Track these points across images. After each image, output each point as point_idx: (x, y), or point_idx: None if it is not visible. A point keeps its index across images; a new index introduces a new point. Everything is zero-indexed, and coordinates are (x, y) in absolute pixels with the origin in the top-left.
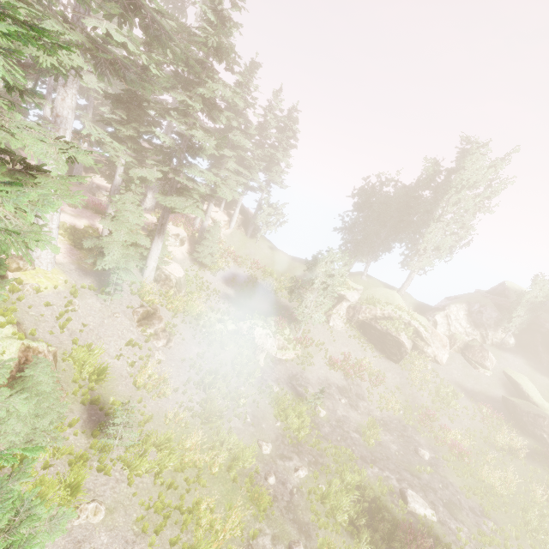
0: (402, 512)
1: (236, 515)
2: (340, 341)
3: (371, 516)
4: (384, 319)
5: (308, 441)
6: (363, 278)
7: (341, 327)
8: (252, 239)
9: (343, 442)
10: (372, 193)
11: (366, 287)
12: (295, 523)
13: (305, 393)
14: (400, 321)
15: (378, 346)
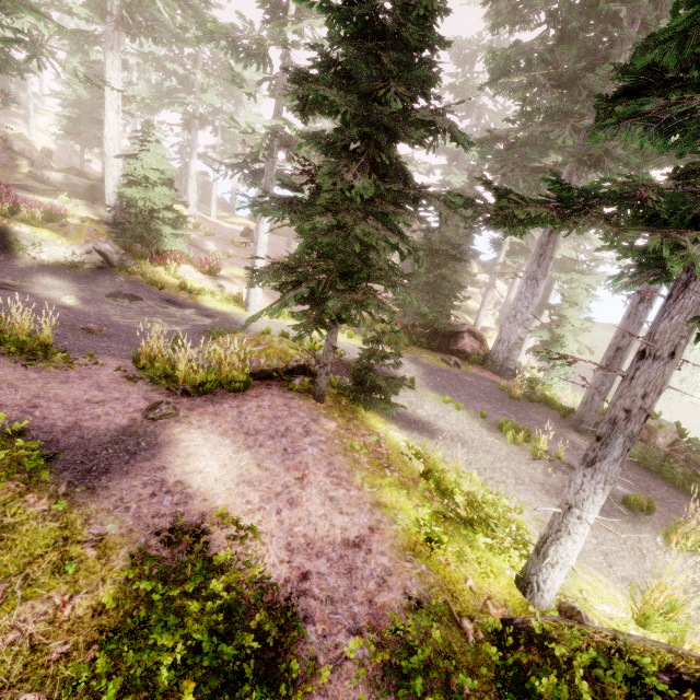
0: None
1: None
2: None
3: None
4: None
5: None
6: None
7: None
8: None
9: None
10: None
11: None
12: None
13: None
14: None
15: None
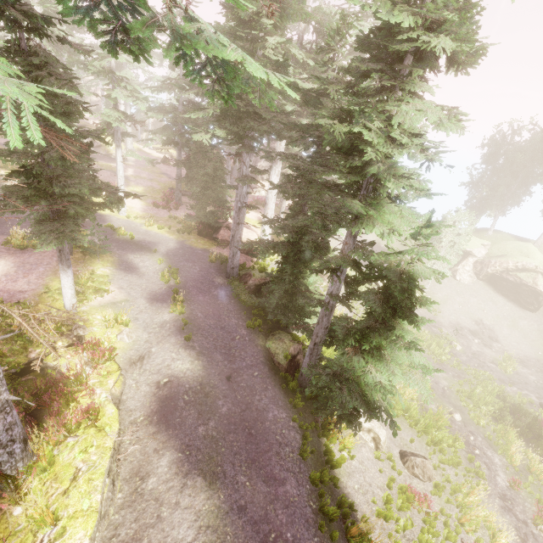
0: (542, 416)
1: (410, 390)
2: (467, 293)
3: (512, 413)
4: (517, 271)
5: (449, 363)
6: (489, 233)
7: (468, 280)
8: None
9: (480, 368)
10: (500, 146)
11: (494, 242)
12: (450, 404)
13: (440, 332)
14: (536, 272)
15: (511, 297)
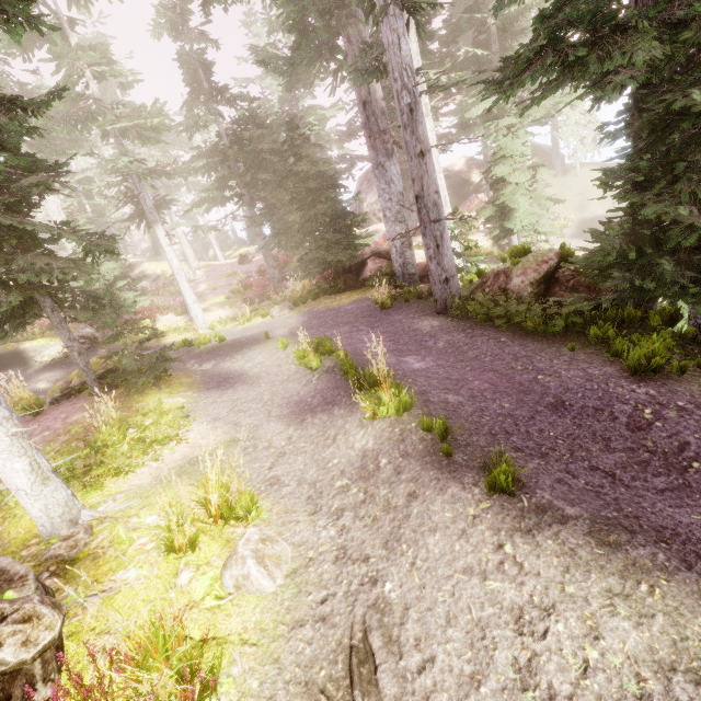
0: None
1: None
2: None
3: None
4: None
5: None
6: None
7: None
8: (567, 176)
9: None
10: None
11: None
12: None
13: None
14: None
15: None
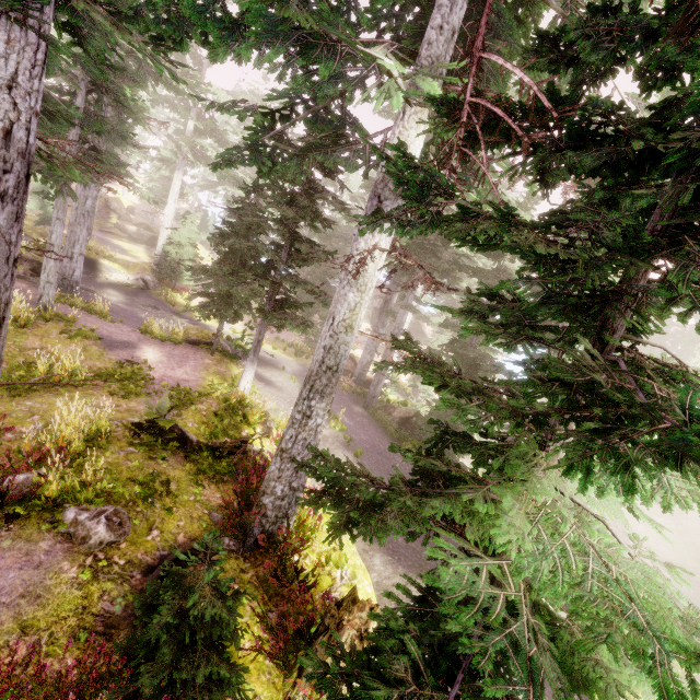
0: None
1: None
2: None
3: None
4: None
5: None
6: None
7: None
8: None
9: None
10: None
11: None
12: None
13: None
14: None
15: None
